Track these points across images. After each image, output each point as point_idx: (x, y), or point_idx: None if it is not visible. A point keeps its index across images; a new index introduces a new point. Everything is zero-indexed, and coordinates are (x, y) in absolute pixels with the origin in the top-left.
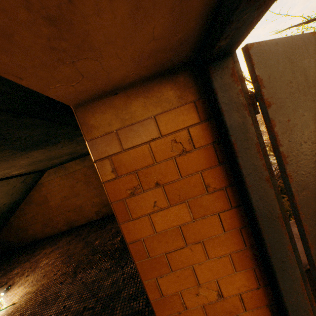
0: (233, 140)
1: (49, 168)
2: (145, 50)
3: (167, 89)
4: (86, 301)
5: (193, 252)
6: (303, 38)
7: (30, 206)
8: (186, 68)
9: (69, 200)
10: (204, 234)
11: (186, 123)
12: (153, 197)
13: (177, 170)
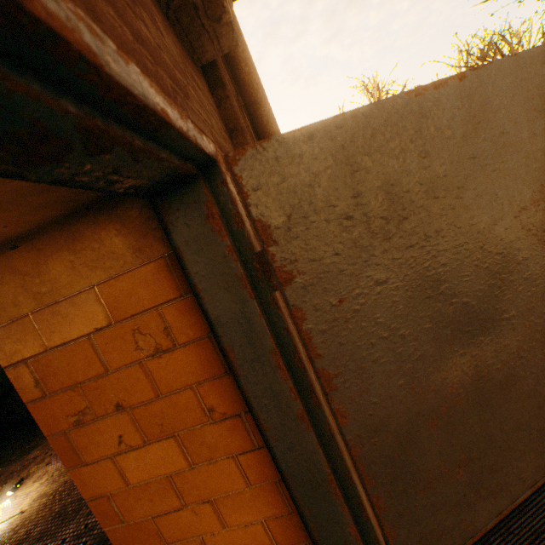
0: (226, 345)
1: None
2: None
3: (109, 233)
4: None
5: (200, 516)
6: (388, 109)
7: None
8: None
9: None
10: (215, 489)
11: (157, 298)
12: (117, 428)
13: (151, 383)
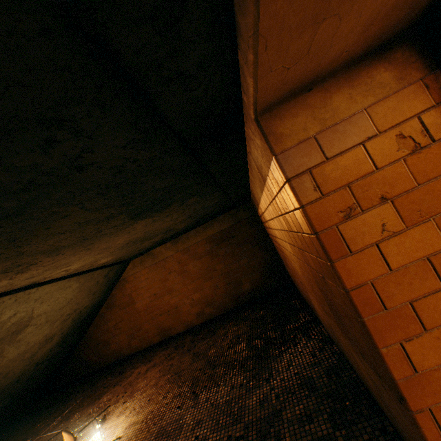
0: None
1: (134, 256)
2: (390, 2)
3: (379, 71)
4: (227, 428)
5: None
6: None
7: (112, 310)
8: (403, 41)
9: (161, 298)
10: None
11: (415, 110)
12: (379, 218)
13: (410, 176)
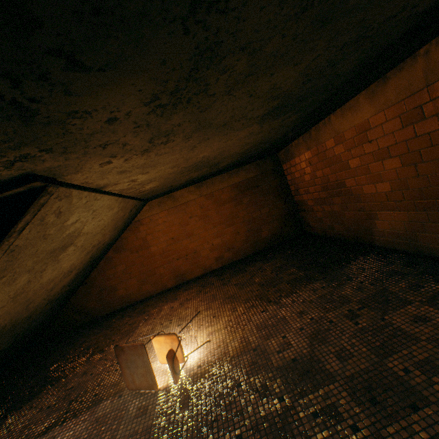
0: None
1: (153, 197)
2: None
3: None
4: (340, 308)
5: None
6: None
7: (121, 254)
8: None
9: (179, 243)
10: None
11: None
12: None
13: None
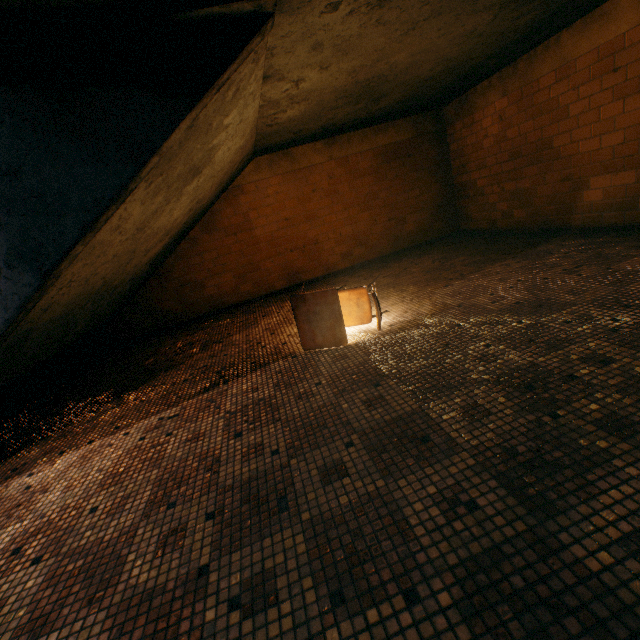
0: None
1: (265, 150)
2: None
3: None
4: (551, 270)
5: None
6: None
7: (211, 235)
8: None
9: (295, 227)
10: None
11: None
12: None
13: None
